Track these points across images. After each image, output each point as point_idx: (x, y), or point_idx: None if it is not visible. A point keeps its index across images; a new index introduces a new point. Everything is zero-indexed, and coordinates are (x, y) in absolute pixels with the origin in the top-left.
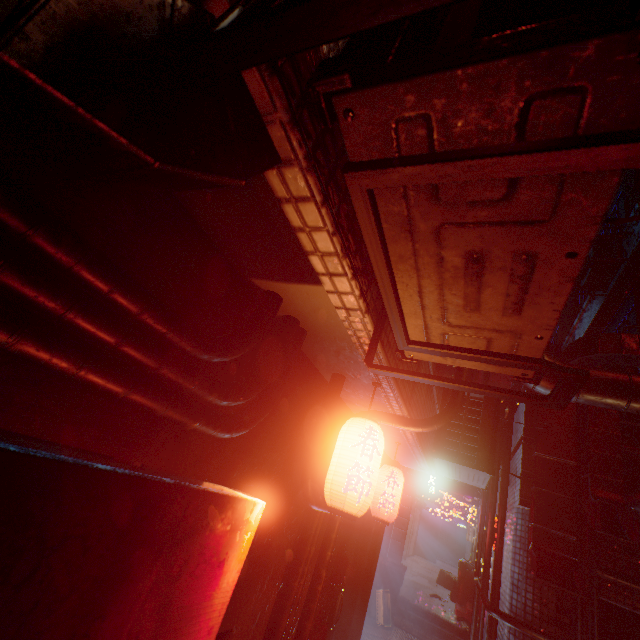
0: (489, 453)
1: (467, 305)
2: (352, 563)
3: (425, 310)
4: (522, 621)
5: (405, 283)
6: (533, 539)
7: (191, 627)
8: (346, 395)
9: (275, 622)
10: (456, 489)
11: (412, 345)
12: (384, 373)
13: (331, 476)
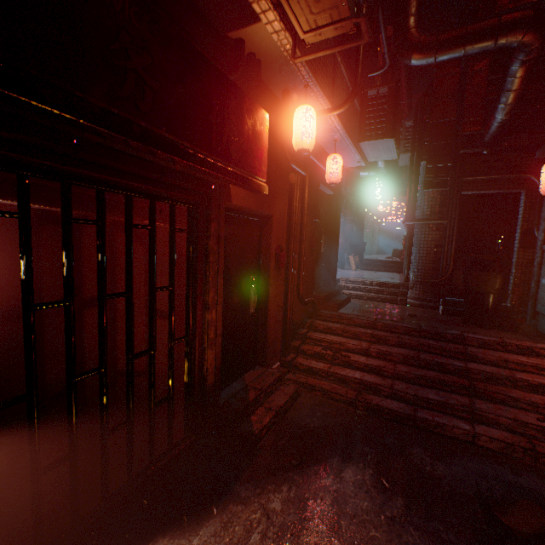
0: (392, 126)
1: (315, 1)
2: (326, 225)
3: (303, 11)
4: (420, 219)
5: (291, 0)
6: (425, 174)
7: (261, 142)
8: (294, 108)
9: (290, 220)
10: (398, 195)
11: (305, 34)
12: (301, 61)
13: (294, 137)
